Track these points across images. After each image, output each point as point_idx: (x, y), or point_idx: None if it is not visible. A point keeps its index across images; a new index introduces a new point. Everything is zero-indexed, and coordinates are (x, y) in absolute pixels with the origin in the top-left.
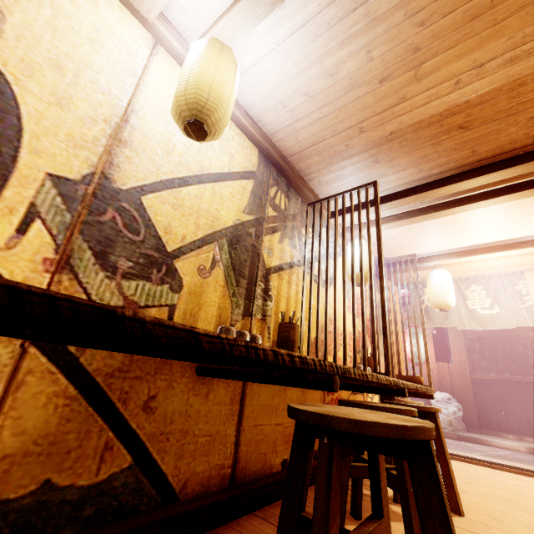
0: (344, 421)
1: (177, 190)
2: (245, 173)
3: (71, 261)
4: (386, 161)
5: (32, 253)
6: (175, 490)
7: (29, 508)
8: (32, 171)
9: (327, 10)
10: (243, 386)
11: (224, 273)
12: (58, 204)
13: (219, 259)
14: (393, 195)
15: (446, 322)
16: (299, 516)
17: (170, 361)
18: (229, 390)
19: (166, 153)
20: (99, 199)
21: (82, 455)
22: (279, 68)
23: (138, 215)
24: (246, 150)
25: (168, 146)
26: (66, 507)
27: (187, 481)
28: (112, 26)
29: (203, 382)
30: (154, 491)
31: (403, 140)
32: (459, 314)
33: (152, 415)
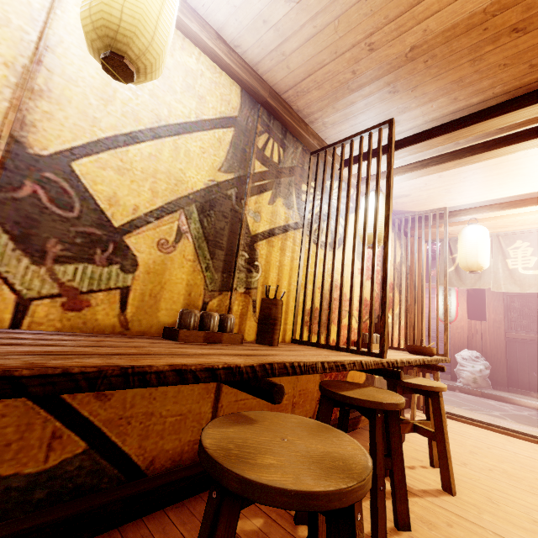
0: (233, 479)
1: (122, 150)
2: (222, 120)
3: None
4: (407, 90)
5: None
6: (141, 467)
7: None
8: None
9: None
10: None
11: (194, 245)
12: None
13: (186, 229)
14: (417, 136)
15: (479, 283)
16: None
17: None
18: None
19: (103, 103)
20: (11, 171)
21: (25, 446)
22: None
23: (68, 186)
24: (223, 89)
25: (105, 92)
26: (13, 493)
27: (155, 459)
28: None
29: None
30: (116, 470)
31: (429, 57)
32: (495, 275)
33: (107, 402)
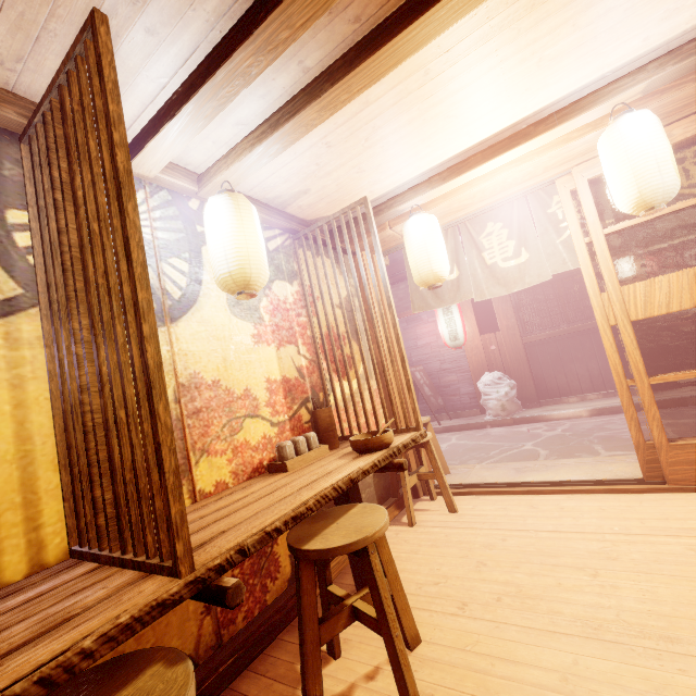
0: None
1: None
2: None
3: None
4: None
5: None
6: None
7: None
8: None
9: None
10: None
11: None
12: None
13: None
14: (209, 60)
15: (459, 295)
16: None
17: None
18: None
19: None
20: None
21: None
22: None
23: None
24: None
25: None
26: None
27: None
28: None
29: None
30: None
31: None
32: (474, 278)
33: None
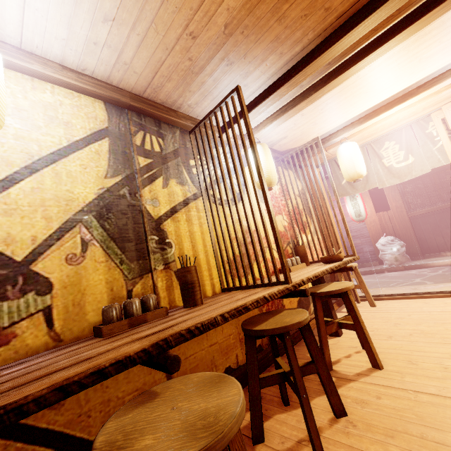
0: None
1: (3, 195)
2: (94, 135)
3: None
4: (240, 59)
5: None
6: None
7: None
8: None
9: None
10: None
11: (102, 248)
12: None
13: (90, 238)
14: (266, 92)
15: (368, 185)
16: None
17: None
18: None
19: None
20: None
21: None
22: (52, 1)
23: None
24: (86, 109)
25: None
26: None
27: None
28: None
29: None
30: None
31: (243, 29)
32: (378, 175)
33: (62, 408)
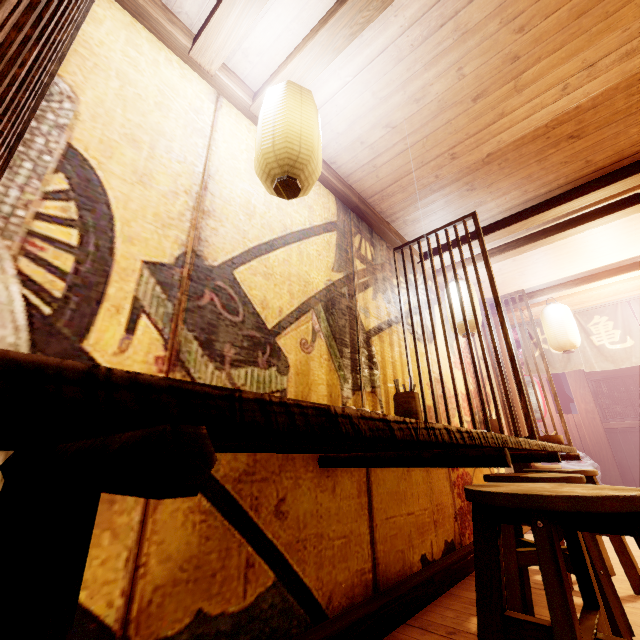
0: (559, 500)
1: (265, 257)
2: (327, 225)
3: (180, 356)
4: (484, 187)
5: (144, 353)
6: (322, 606)
7: None
8: (129, 261)
9: (410, 31)
10: (367, 474)
11: (326, 344)
12: (159, 293)
13: (318, 328)
14: (494, 225)
15: (570, 365)
16: (504, 617)
17: (292, 455)
18: (354, 481)
19: (248, 218)
20: (195, 281)
21: (226, 576)
22: (355, 102)
23: (233, 293)
24: (323, 199)
25: (248, 209)
26: (221, 639)
27: (331, 594)
28: (175, 85)
29: (327, 475)
30: (302, 609)
31: (503, 161)
32: (584, 354)
33: (285, 521)
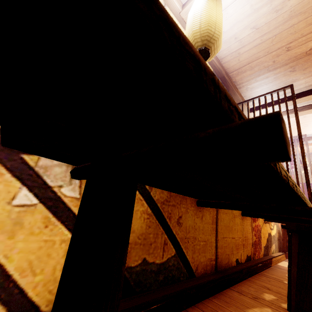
0: None
1: None
2: None
3: None
4: (301, 70)
5: None
6: (193, 270)
7: (139, 272)
8: None
9: None
10: (216, 214)
11: None
12: None
13: None
14: (300, 94)
15: None
16: None
17: (185, 197)
18: (211, 216)
19: None
20: None
21: (156, 246)
22: (239, 11)
23: None
24: None
25: None
26: (152, 274)
27: (197, 266)
28: None
29: (199, 210)
30: (185, 270)
31: None
32: None
33: (181, 227)
